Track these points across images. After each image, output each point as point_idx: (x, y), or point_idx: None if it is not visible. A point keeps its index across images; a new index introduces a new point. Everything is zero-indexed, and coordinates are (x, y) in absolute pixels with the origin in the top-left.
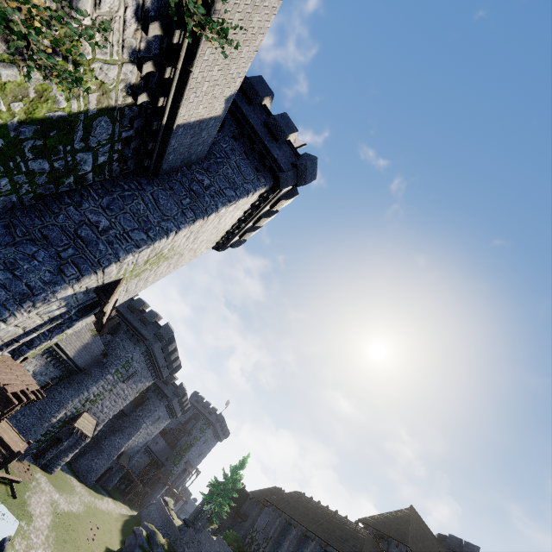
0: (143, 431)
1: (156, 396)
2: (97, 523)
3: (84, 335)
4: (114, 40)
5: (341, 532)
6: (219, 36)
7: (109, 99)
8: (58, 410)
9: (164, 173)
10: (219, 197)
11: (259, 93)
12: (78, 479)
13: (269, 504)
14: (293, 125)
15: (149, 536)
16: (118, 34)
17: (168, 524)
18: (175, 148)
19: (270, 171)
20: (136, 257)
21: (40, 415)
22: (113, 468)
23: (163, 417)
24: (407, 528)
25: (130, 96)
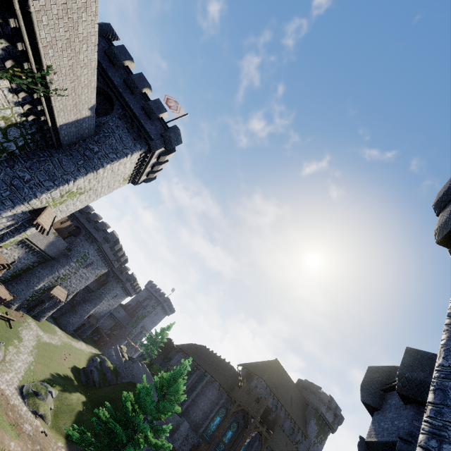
0: (106, 303)
1: (114, 280)
2: (70, 352)
3: (49, 236)
4: (2, 102)
5: (216, 366)
6: (58, 94)
7: (11, 121)
8: (38, 282)
9: (67, 145)
10: (104, 159)
11: (138, 86)
12: (60, 328)
13: (181, 351)
14: (163, 107)
15: (102, 362)
16: (4, 99)
17: (118, 359)
18: (67, 134)
19: (145, 139)
20: (50, 195)
21: (27, 284)
22: (86, 325)
23: (120, 294)
24: (267, 370)
25: (24, 117)
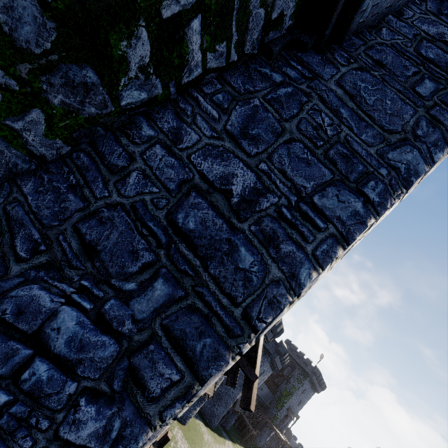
0: None
1: None
2: None
3: None
4: None
5: None
6: None
7: None
8: None
9: (350, 34)
10: None
11: None
12: (204, 422)
13: None
14: None
15: None
16: None
17: None
18: None
19: None
20: None
21: None
22: (229, 411)
23: (266, 370)
24: None
25: None
